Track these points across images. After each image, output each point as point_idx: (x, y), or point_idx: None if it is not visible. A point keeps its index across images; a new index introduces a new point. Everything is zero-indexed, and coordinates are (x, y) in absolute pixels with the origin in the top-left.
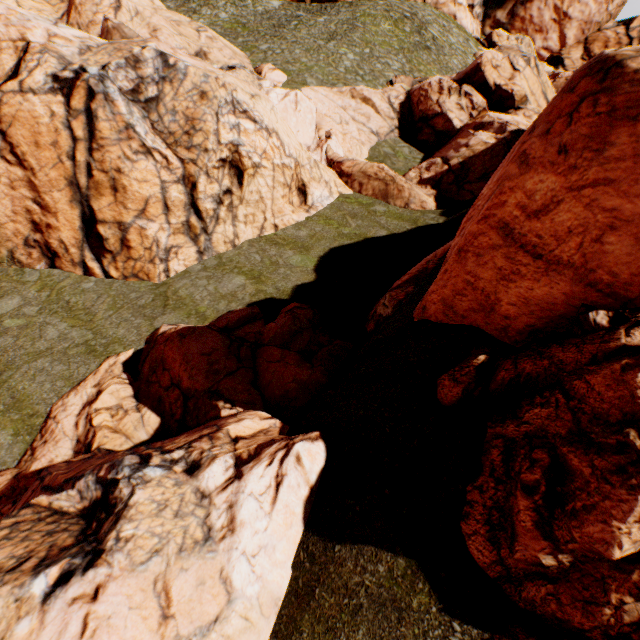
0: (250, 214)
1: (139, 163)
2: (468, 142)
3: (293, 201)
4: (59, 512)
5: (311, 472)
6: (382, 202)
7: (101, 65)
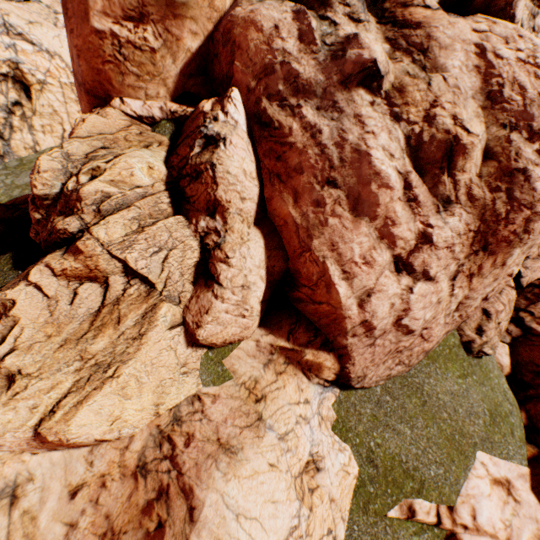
0: (47, 125)
1: None
2: None
3: None
4: None
5: None
6: None
7: None
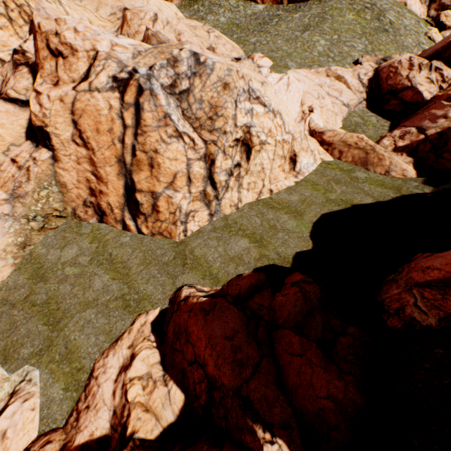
0: (252, 182)
1: (171, 145)
2: (447, 113)
3: (285, 168)
4: None
5: None
6: (361, 168)
7: (148, 66)
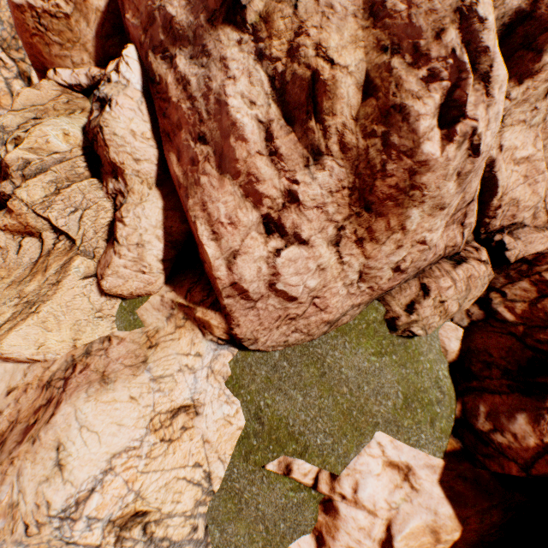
0: None
1: None
2: None
3: None
4: None
5: None
6: None
7: None
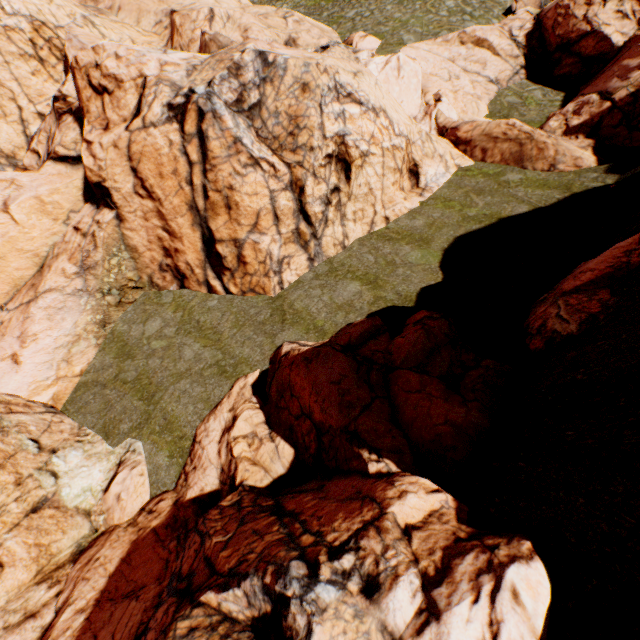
0: (359, 210)
1: (248, 176)
2: None
3: (403, 186)
4: (228, 618)
5: (535, 615)
6: (515, 168)
7: (206, 82)
